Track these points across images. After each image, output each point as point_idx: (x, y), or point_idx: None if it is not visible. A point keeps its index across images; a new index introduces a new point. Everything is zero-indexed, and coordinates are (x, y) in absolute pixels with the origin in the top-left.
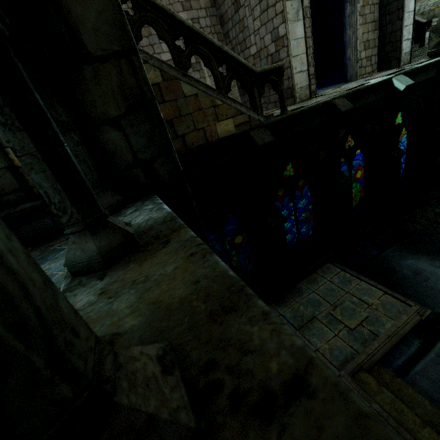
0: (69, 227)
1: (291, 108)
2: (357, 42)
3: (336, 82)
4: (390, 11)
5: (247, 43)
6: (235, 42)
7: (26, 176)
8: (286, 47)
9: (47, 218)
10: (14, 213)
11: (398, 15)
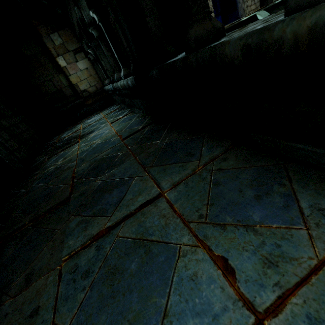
0: (116, 71)
1: None
2: None
3: (236, 18)
4: None
5: None
6: None
7: (76, 88)
8: None
9: (85, 108)
10: (74, 105)
11: None
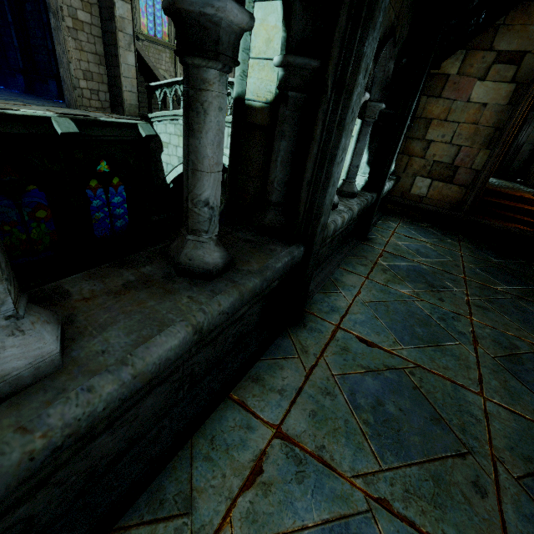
0: None
1: None
2: (71, 66)
3: None
4: (111, 53)
5: None
6: None
7: None
8: None
9: None
10: None
11: (117, 61)
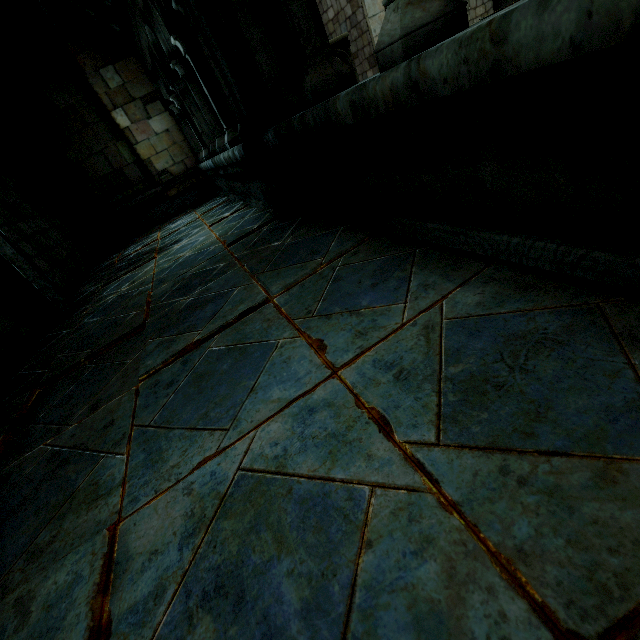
0: (217, 135)
1: None
2: None
3: None
4: None
5: (323, 6)
6: None
7: (149, 167)
8: (361, 8)
9: (166, 203)
10: (145, 198)
11: None
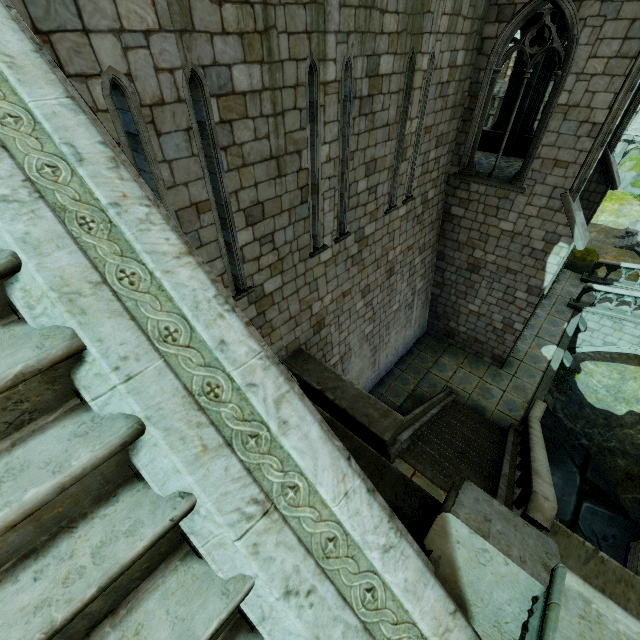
0: None
1: (521, 404)
2: None
3: None
4: None
5: (467, 298)
6: (450, 284)
7: None
8: (515, 337)
9: None
10: None
11: None
